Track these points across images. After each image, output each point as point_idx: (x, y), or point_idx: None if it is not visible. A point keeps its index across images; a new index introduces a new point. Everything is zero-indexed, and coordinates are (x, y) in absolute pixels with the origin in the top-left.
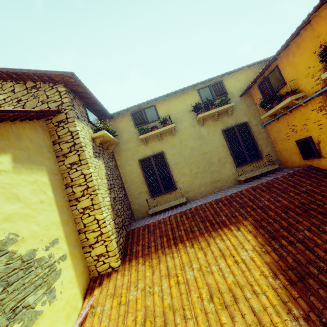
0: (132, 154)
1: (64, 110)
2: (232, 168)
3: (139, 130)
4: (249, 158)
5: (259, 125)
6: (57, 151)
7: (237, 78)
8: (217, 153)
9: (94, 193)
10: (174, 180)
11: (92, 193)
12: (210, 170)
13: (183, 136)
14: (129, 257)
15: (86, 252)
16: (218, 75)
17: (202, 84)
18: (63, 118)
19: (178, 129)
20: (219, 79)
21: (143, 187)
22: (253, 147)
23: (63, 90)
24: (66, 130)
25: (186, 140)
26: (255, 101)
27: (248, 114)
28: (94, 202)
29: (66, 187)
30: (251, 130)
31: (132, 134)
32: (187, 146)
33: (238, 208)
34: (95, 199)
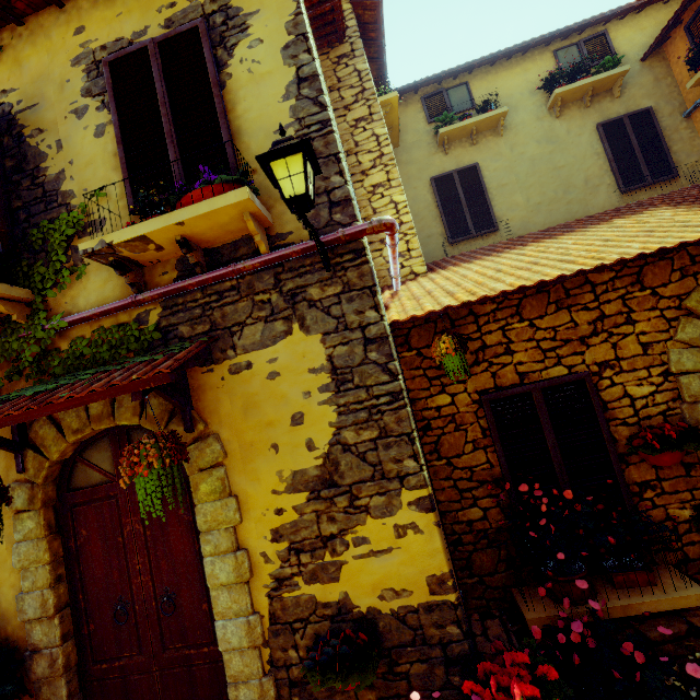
0: (419, 169)
1: (348, 38)
2: (612, 195)
3: (438, 120)
4: (649, 175)
5: (677, 115)
6: (336, 101)
7: (638, 27)
8: (584, 167)
9: (391, 164)
10: (494, 215)
11: (388, 164)
12: (566, 199)
13: (517, 137)
14: (439, 269)
15: (374, 250)
16: (602, 13)
17: (564, 38)
18: (347, 51)
19: (509, 124)
20: (601, 30)
21: (435, 227)
22: (659, 155)
23: (347, 8)
24: (350, 68)
25: (523, 144)
26: (673, 68)
27: (655, 94)
28: (391, 177)
29: (348, 155)
30: (659, 124)
31: (420, 135)
32: (525, 156)
33: (636, 207)
34: (393, 172)
